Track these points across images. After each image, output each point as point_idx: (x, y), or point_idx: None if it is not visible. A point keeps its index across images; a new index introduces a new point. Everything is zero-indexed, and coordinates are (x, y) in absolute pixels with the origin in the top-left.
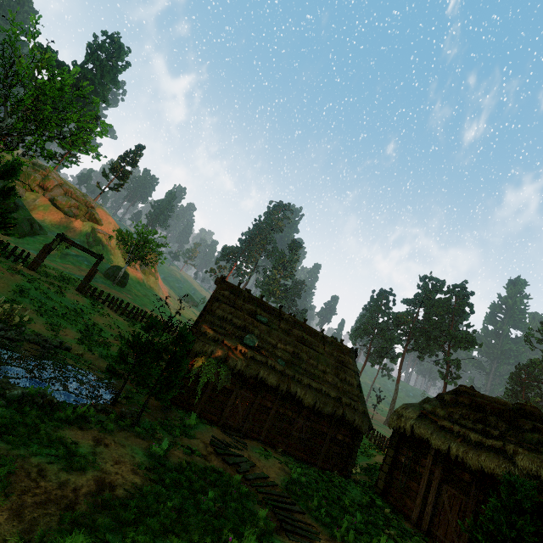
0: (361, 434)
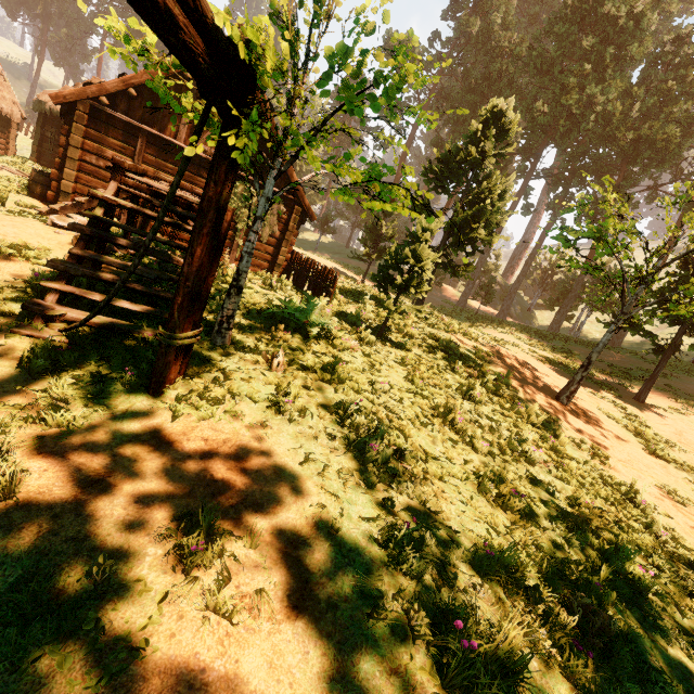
0: (16, 124)
